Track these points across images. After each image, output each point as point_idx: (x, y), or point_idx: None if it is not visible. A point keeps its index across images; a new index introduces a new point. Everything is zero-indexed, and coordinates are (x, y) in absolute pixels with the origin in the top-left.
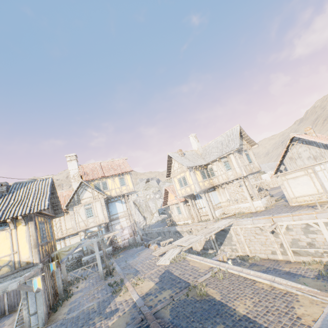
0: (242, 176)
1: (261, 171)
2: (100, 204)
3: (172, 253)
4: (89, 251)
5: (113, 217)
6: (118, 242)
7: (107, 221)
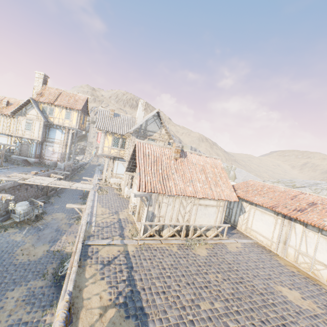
0: (127, 160)
1: (235, 177)
2: (39, 124)
3: (8, 178)
4: (19, 153)
5: (49, 140)
6: (45, 159)
7: (40, 140)
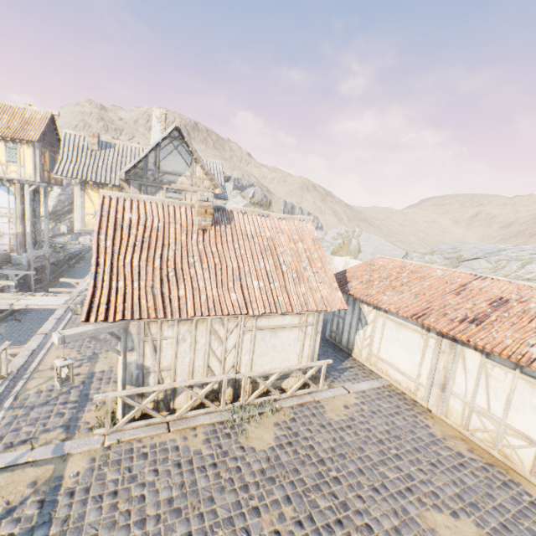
0: None
1: (359, 250)
2: None
3: None
4: None
5: None
6: None
7: None
